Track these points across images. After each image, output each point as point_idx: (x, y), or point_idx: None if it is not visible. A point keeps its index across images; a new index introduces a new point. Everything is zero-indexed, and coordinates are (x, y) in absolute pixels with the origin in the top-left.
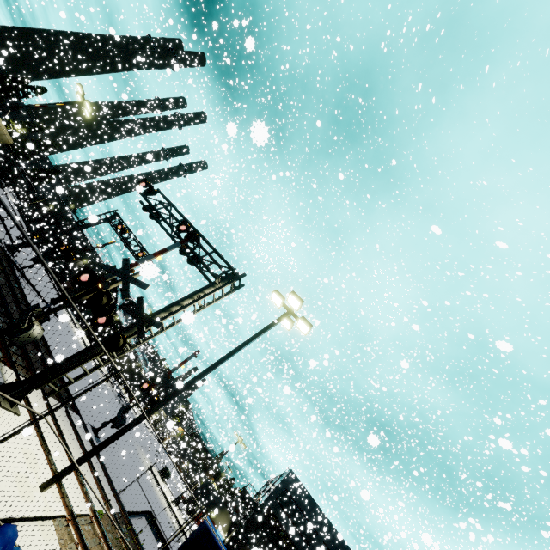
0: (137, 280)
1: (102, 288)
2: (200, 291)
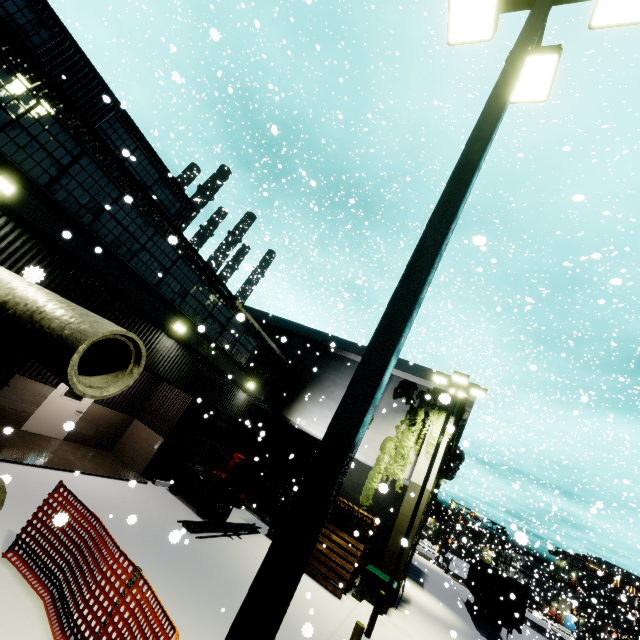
0: (628, 626)
1: (621, 635)
2: (634, 606)
